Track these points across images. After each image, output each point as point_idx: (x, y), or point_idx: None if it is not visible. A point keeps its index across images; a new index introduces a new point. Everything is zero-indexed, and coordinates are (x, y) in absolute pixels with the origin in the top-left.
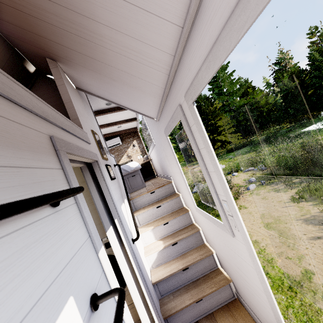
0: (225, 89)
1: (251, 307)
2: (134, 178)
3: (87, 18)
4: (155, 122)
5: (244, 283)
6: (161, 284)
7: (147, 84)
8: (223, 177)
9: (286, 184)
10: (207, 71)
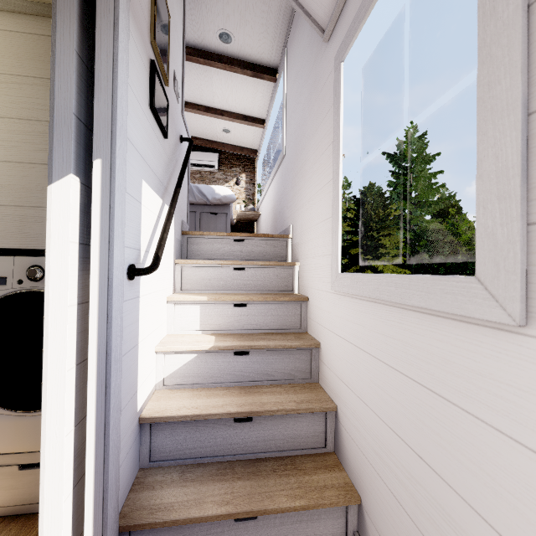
0: (415, 193)
1: None
2: (213, 218)
3: None
4: (313, 66)
5: (429, 531)
6: (162, 432)
7: None
8: None
9: None
10: None
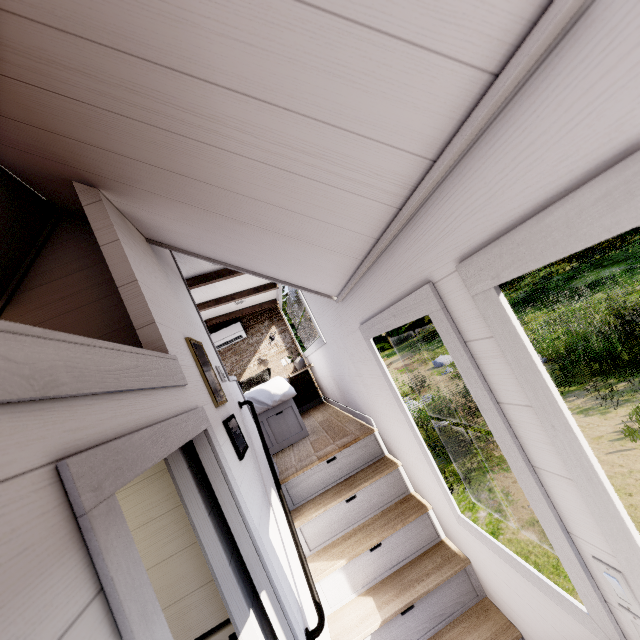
0: None
1: None
2: (281, 418)
3: (176, 73)
4: (329, 302)
5: None
6: None
7: (328, 228)
8: (622, 516)
9: (602, 398)
10: (610, 208)
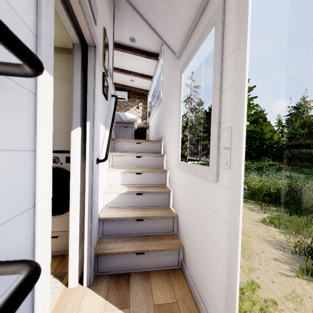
0: None
1: (194, 277)
2: (125, 129)
3: None
4: (173, 65)
5: (199, 248)
6: (107, 224)
7: None
8: (245, 82)
9: (261, 207)
10: None
